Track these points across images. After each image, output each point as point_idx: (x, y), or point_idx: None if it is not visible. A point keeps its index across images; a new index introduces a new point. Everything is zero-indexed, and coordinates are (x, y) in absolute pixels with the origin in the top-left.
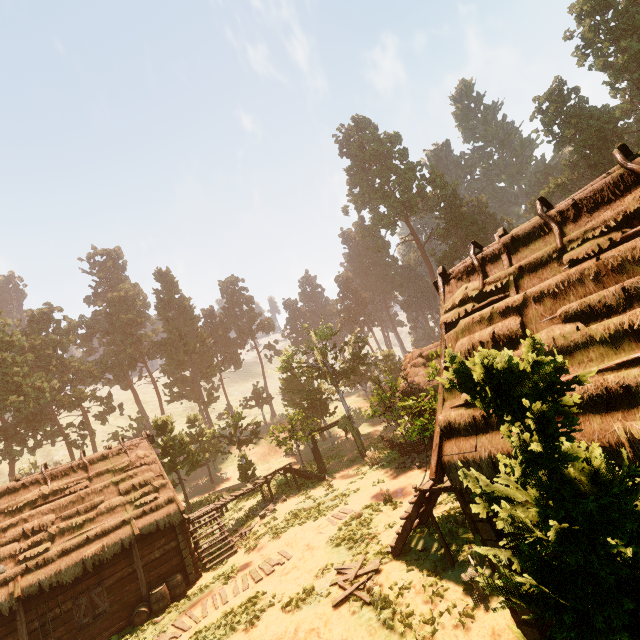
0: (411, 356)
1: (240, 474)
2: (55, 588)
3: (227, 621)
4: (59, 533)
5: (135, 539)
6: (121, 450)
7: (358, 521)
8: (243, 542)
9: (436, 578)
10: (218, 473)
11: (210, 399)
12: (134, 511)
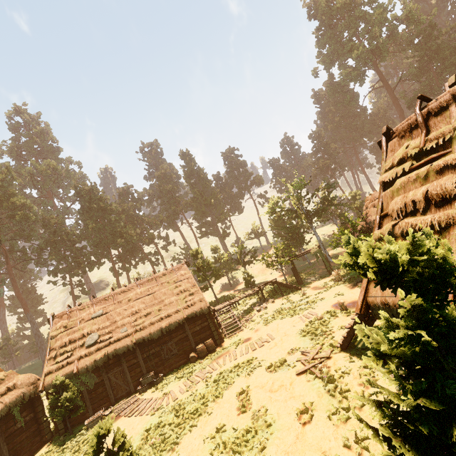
0: (371, 198)
1: (245, 283)
2: (150, 340)
3: (235, 370)
4: (148, 314)
5: (185, 320)
6: (172, 271)
7: (319, 322)
8: (247, 325)
9: (370, 371)
10: (234, 280)
11: (224, 235)
12: (182, 305)
